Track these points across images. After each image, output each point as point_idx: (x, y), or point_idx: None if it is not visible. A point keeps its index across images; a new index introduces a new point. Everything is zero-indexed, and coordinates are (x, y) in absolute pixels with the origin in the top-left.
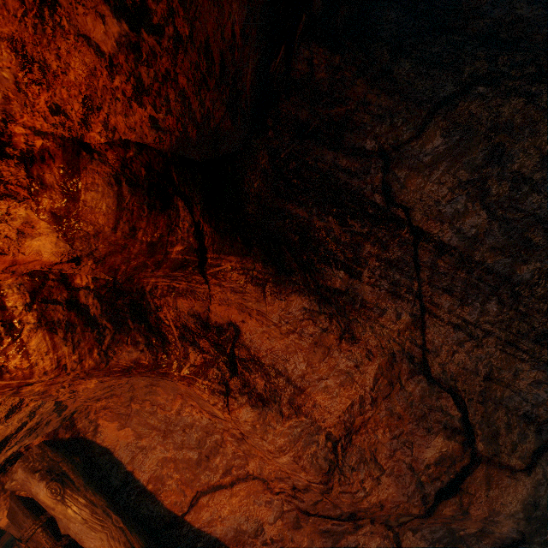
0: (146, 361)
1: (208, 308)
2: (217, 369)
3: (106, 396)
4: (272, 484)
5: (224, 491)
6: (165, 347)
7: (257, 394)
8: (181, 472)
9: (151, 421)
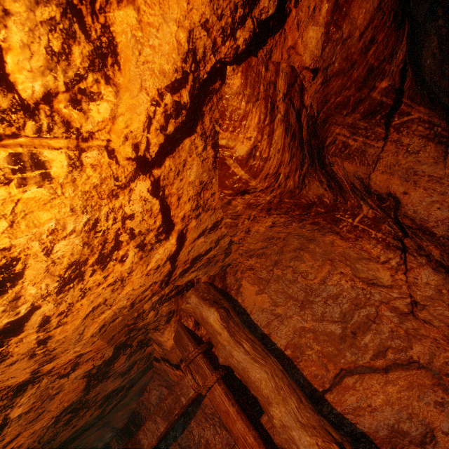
0: (328, 200)
1: (368, 176)
2: (388, 226)
3: (259, 253)
4: (446, 379)
5: (376, 375)
6: (342, 193)
7: (434, 260)
8: (321, 344)
9: (289, 290)
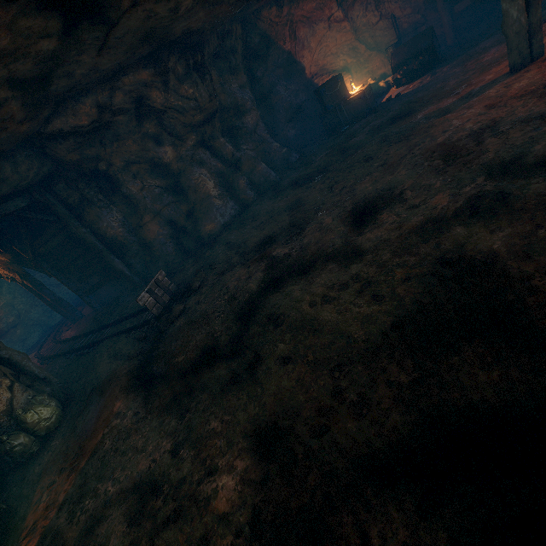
0: None
1: None
2: None
3: None
4: None
5: None
6: None
7: None
8: None
9: None
